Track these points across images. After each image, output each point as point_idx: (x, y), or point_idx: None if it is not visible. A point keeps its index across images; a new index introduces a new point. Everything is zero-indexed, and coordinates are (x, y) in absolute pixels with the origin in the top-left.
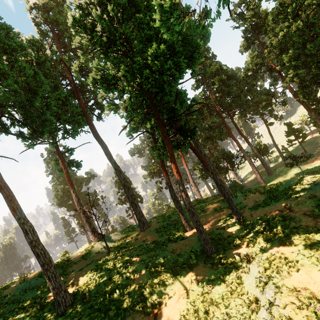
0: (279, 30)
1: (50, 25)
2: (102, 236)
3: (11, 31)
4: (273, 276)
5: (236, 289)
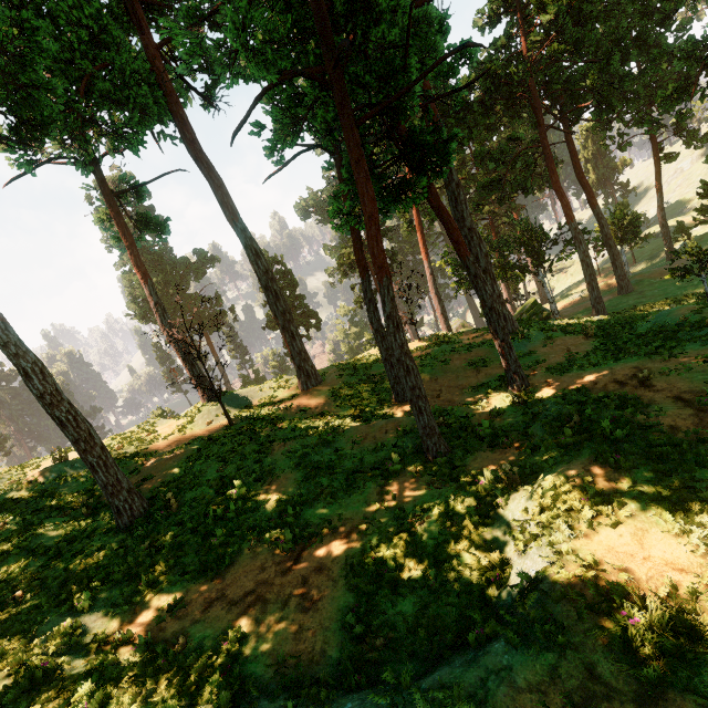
0: None
1: None
2: (215, 394)
3: None
4: (555, 527)
5: (468, 534)
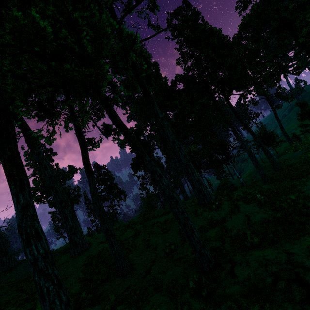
0: None
1: None
2: None
3: None
4: None
5: None
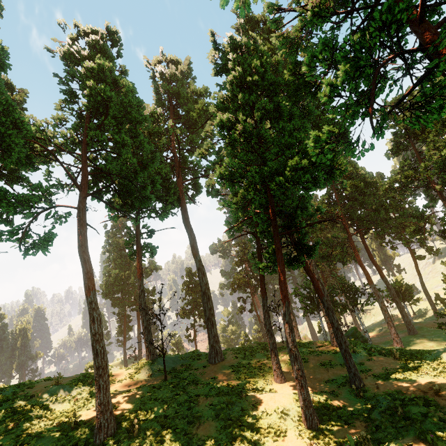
0: (444, 145)
1: (171, 96)
2: (163, 354)
3: (141, 105)
4: None
5: None
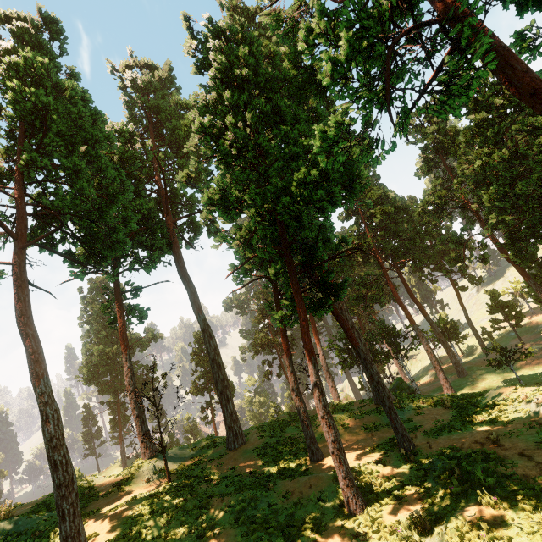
0: (475, 157)
1: (148, 110)
2: (162, 449)
3: (100, 118)
4: None
5: None
